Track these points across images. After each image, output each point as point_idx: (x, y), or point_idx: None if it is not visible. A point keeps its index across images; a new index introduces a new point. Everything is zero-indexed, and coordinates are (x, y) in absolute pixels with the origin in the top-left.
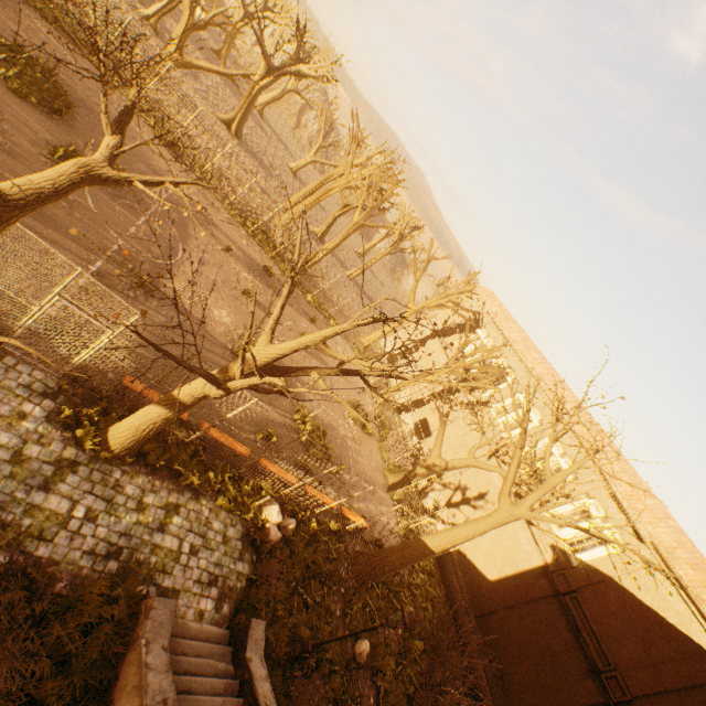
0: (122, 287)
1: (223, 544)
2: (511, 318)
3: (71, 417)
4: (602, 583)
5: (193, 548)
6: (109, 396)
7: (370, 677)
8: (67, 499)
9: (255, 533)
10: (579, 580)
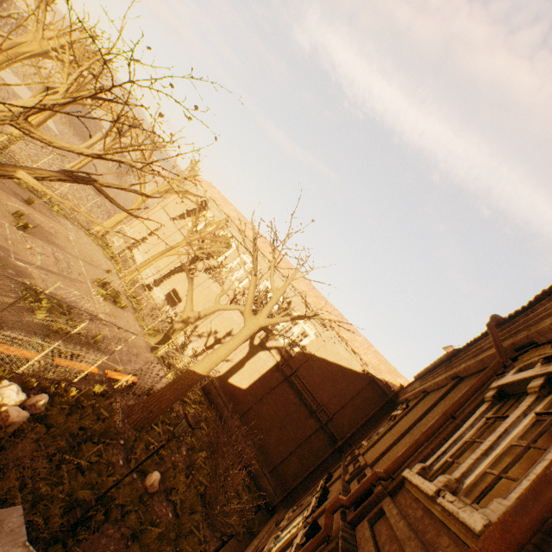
0: None
1: None
2: (228, 202)
3: None
4: (309, 359)
5: None
6: None
7: (165, 499)
8: None
9: None
10: (297, 364)
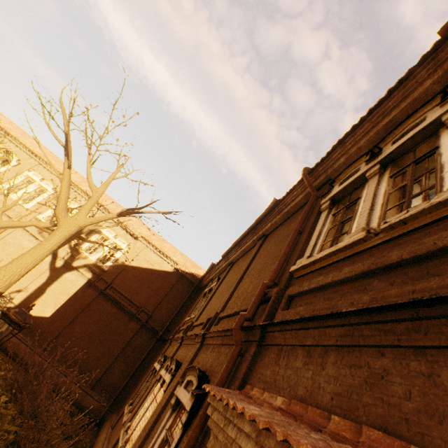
0: None
1: None
2: None
3: None
4: (124, 270)
5: None
6: None
7: None
8: None
9: None
10: (112, 276)
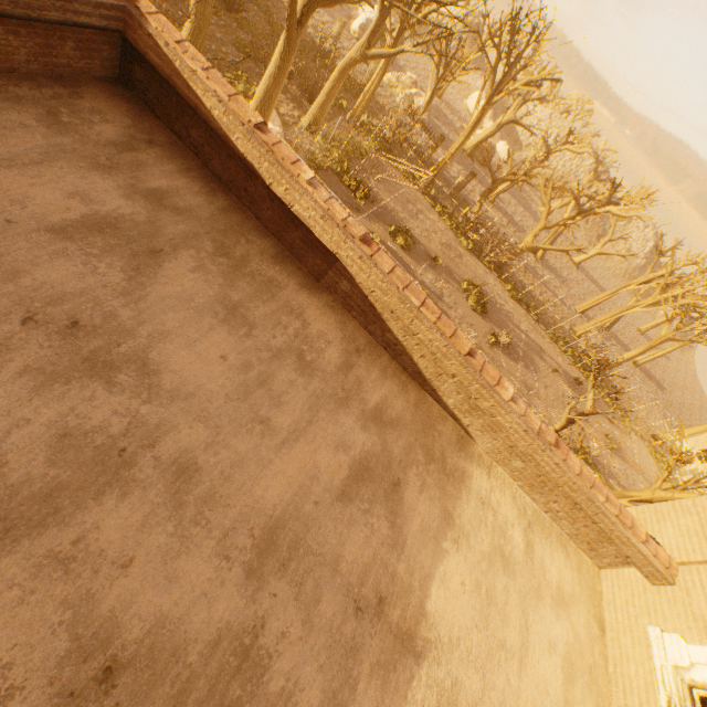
0: None
1: None
2: None
3: None
4: None
5: None
6: None
7: None
8: None
9: None
10: None
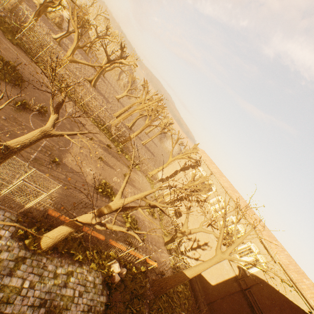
0: (46, 163)
1: (93, 288)
2: (212, 162)
3: (23, 234)
4: (260, 283)
5: (80, 293)
6: (41, 220)
7: None
8: (21, 278)
9: (108, 279)
10: (251, 282)
